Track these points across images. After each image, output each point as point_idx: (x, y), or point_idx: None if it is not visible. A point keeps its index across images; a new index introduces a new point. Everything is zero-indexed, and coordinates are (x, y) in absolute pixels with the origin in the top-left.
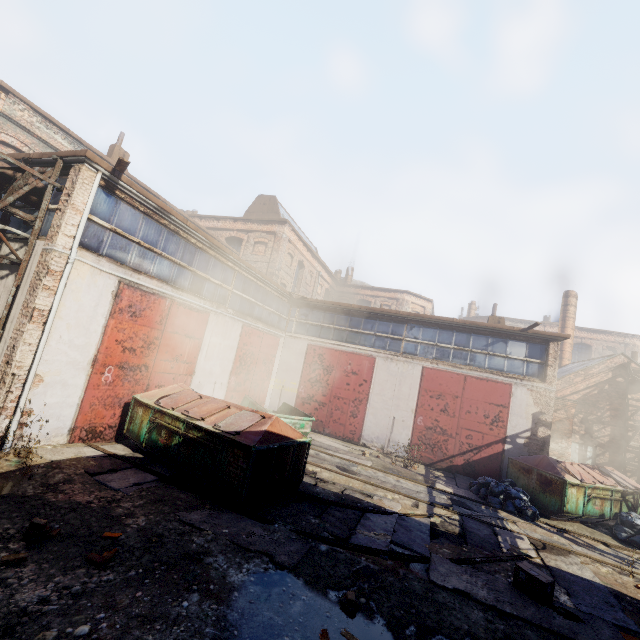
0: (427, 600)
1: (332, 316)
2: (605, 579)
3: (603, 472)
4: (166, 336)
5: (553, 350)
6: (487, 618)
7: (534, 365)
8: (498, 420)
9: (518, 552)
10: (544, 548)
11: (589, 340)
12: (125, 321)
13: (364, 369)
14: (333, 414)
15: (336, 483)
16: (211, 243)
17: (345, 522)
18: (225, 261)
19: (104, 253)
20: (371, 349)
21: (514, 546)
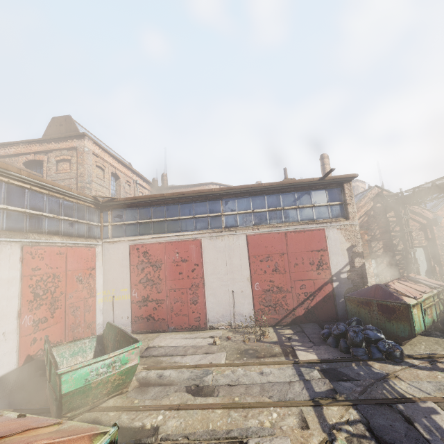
0: None
1: (147, 210)
2: None
3: (413, 280)
4: None
5: (348, 190)
6: None
7: (336, 207)
8: (322, 264)
9: None
10: None
11: None
12: None
13: (192, 254)
14: (173, 308)
15: (189, 436)
16: None
17: None
18: None
19: None
20: (194, 232)
21: None
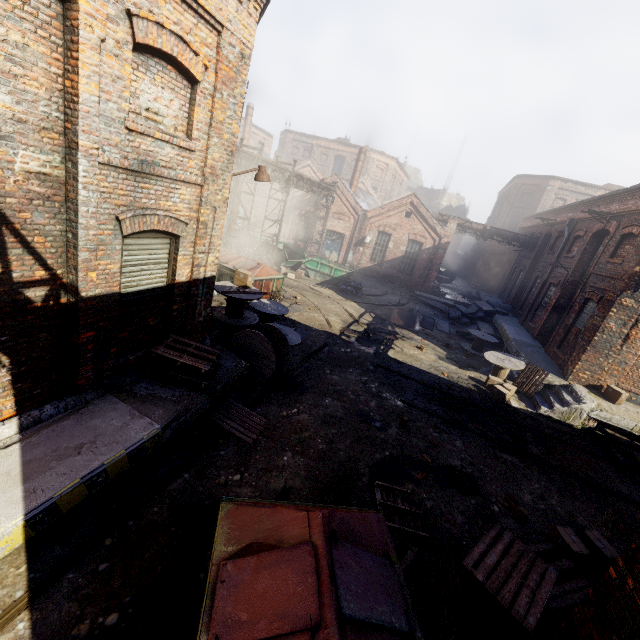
0: None
1: None
2: None
3: None
4: None
5: None
6: None
7: None
8: None
9: None
10: None
11: (345, 153)
12: None
13: None
14: None
15: None
16: None
17: None
18: None
19: None
20: None
21: None
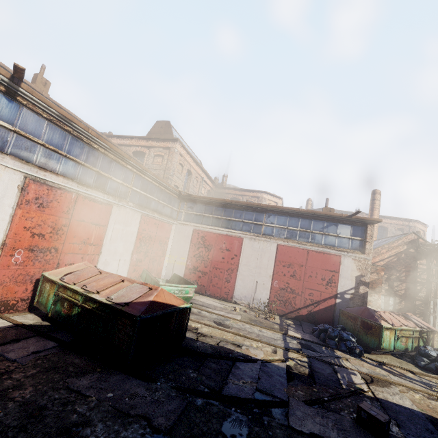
0: None
1: (211, 208)
2: (420, 406)
3: (405, 317)
4: (73, 223)
5: (370, 230)
6: None
7: (356, 241)
8: (331, 282)
9: (354, 387)
10: (372, 381)
11: (386, 224)
12: (32, 211)
13: (235, 247)
14: (212, 280)
15: (213, 336)
16: (111, 149)
17: (219, 373)
18: (125, 164)
19: (8, 152)
20: (240, 232)
21: (350, 382)
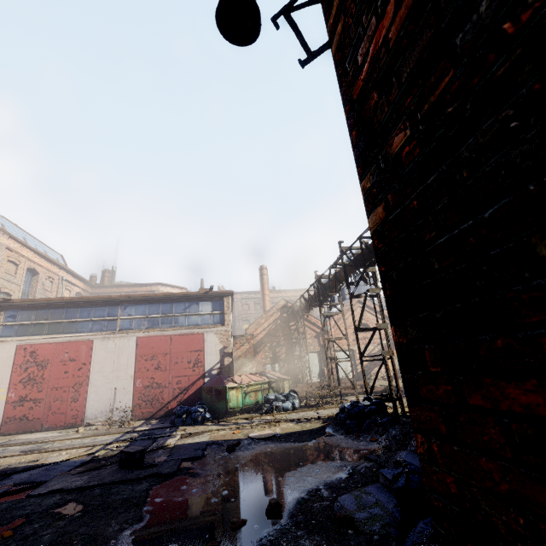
0: (4, 511)
1: (45, 312)
2: (214, 437)
3: (262, 374)
4: None
5: (226, 302)
6: (64, 498)
7: (217, 315)
8: (198, 362)
9: (159, 446)
10: (188, 436)
11: (293, 297)
12: None
13: (82, 353)
14: (52, 406)
15: (3, 465)
16: None
17: None
18: None
19: None
20: (89, 334)
21: (161, 444)
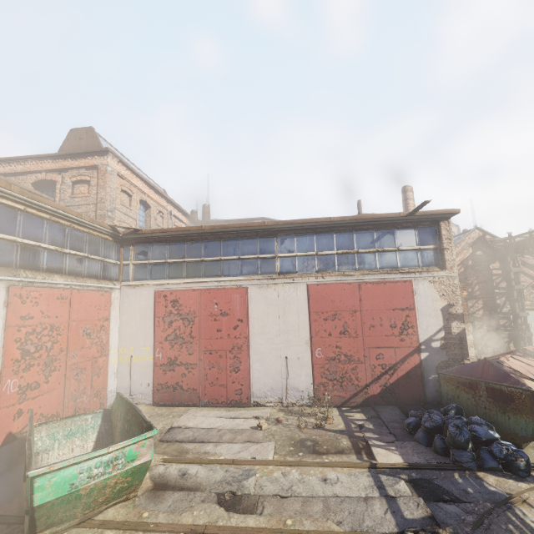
0: None
1: (180, 247)
2: None
3: (532, 356)
4: None
5: (445, 230)
6: None
7: (429, 252)
8: (407, 327)
9: None
10: None
11: None
12: None
13: (236, 306)
14: (208, 375)
15: None
16: None
17: None
18: None
19: None
20: (239, 278)
21: None
